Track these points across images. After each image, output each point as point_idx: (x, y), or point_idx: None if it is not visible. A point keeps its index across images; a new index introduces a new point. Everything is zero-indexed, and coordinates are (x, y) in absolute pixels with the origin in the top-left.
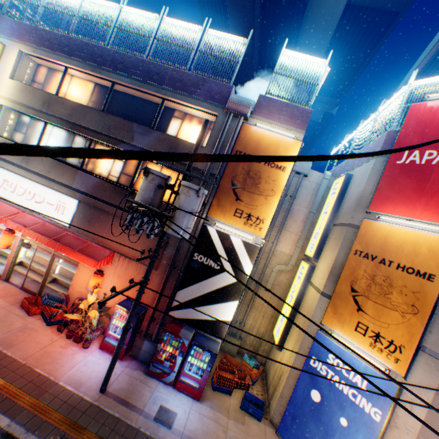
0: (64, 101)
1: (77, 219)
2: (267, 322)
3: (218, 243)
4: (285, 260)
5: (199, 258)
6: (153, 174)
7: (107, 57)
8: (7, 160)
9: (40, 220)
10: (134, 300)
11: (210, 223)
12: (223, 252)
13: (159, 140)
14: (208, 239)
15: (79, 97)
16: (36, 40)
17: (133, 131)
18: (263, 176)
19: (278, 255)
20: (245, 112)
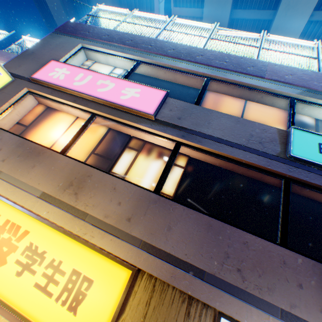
0: None
1: None
2: None
3: None
4: None
5: None
6: None
7: None
8: None
9: None
10: None
11: None
12: None
13: None
14: None
15: None
16: None
17: None
18: None
19: None
20: None
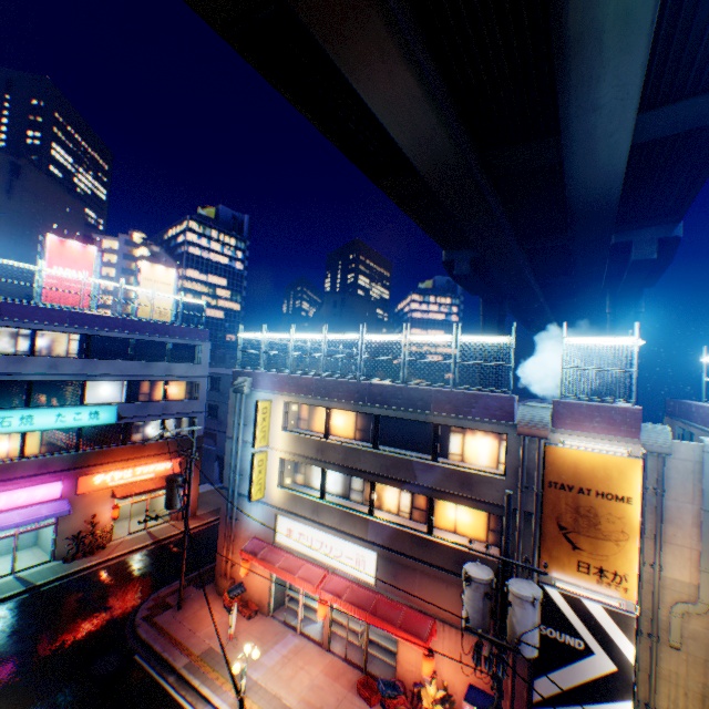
0: (335, 444)
1: (380, 573)
2: (697, 705)
3: (567, 609)
4: (688, 594)
5: (547, 632)
6: (475, 581)
7: (363, 391)
8: (299, 513)
9: (346, 581)
10: (477, 685)
11: (545, 578)
12: (579, 624)
13: (445, 474)
14: (551, 603)
15: (341, 426)
16: (295, 388)
17: (412, 468)
18: (600, 512)
19: (670, 585)
20: (542, 434)
